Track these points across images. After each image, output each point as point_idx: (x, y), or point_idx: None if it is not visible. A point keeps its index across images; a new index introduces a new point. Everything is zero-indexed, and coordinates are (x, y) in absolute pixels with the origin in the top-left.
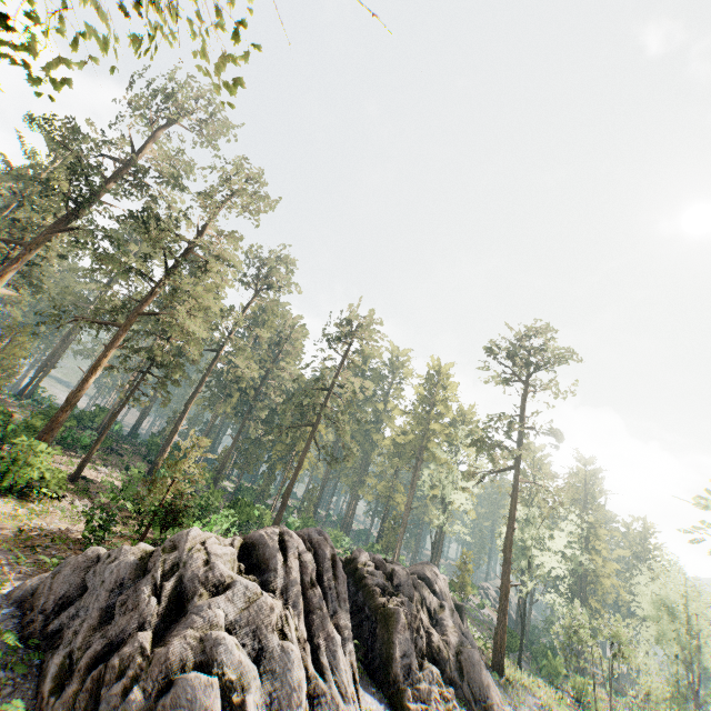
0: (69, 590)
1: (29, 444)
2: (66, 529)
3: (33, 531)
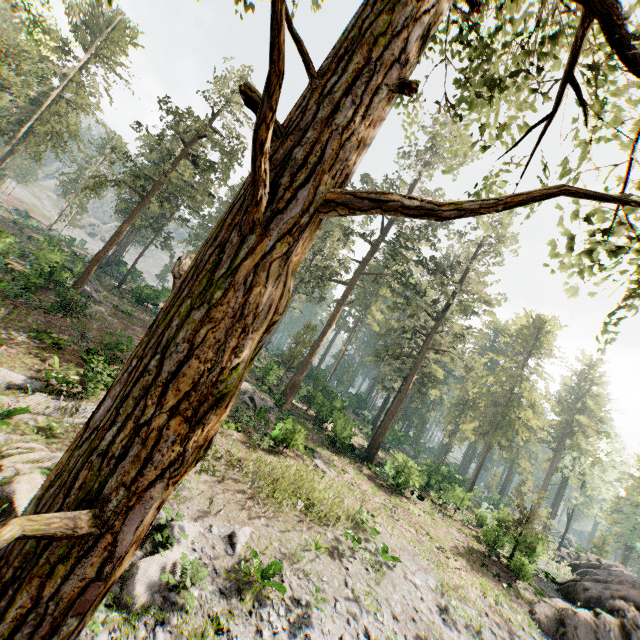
0: (586, 639)
1: (403, 460)
2: (466, 540)
3: (467, 548)
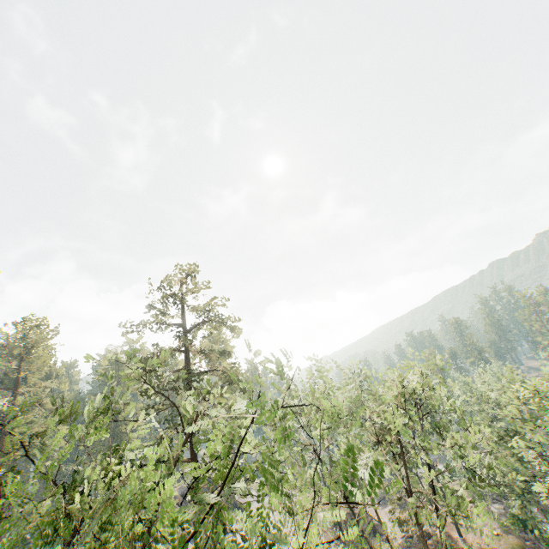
0: None
1: None
2: None
3: None
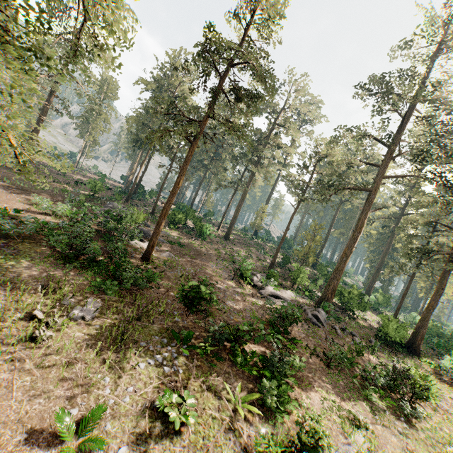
0: None
1: None
2: None
3: None
